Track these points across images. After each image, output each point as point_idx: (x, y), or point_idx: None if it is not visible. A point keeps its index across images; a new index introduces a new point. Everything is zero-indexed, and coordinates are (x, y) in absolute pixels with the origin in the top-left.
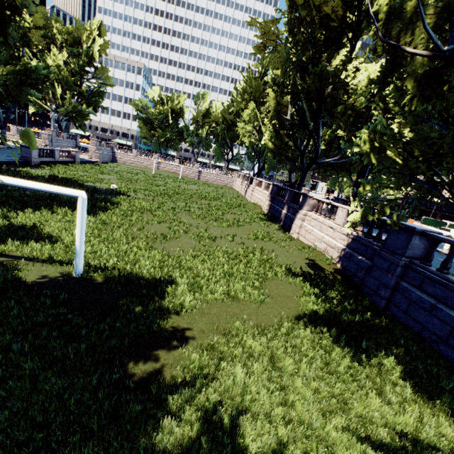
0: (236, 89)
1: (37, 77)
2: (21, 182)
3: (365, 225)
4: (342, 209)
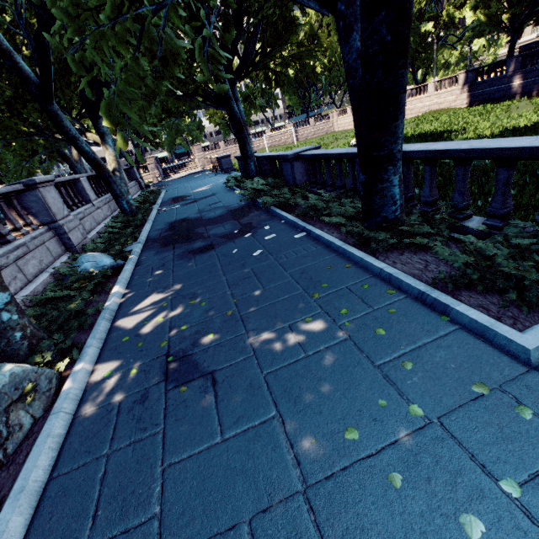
0: None
1: None
2: None
3: None
4: None
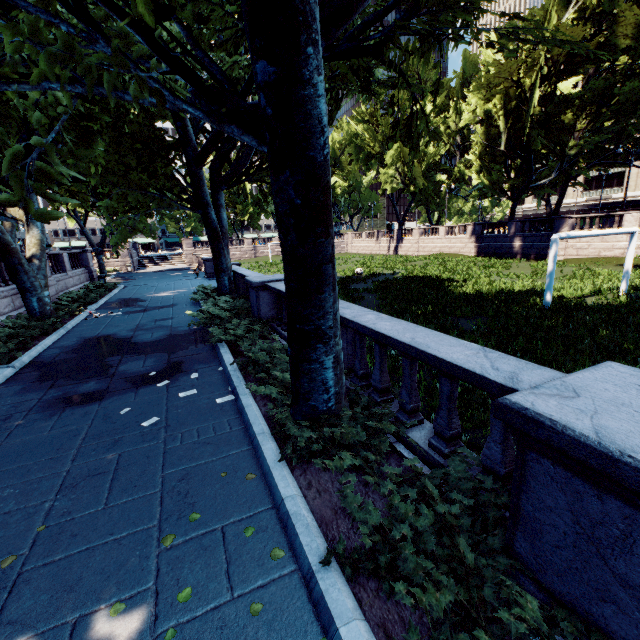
0: (367, 131)
1: None
2: (616, 230)
3: None
4: (632, 214)
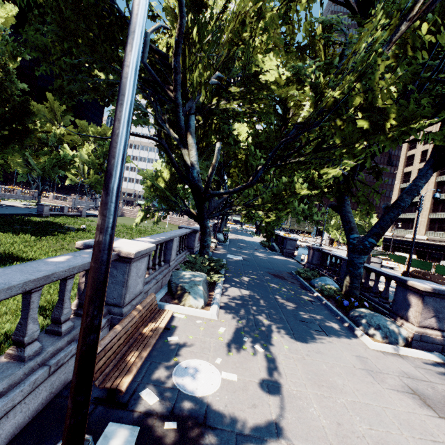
0: None
1: (65, 162)
2: None
3: (270, 250)
4: None
